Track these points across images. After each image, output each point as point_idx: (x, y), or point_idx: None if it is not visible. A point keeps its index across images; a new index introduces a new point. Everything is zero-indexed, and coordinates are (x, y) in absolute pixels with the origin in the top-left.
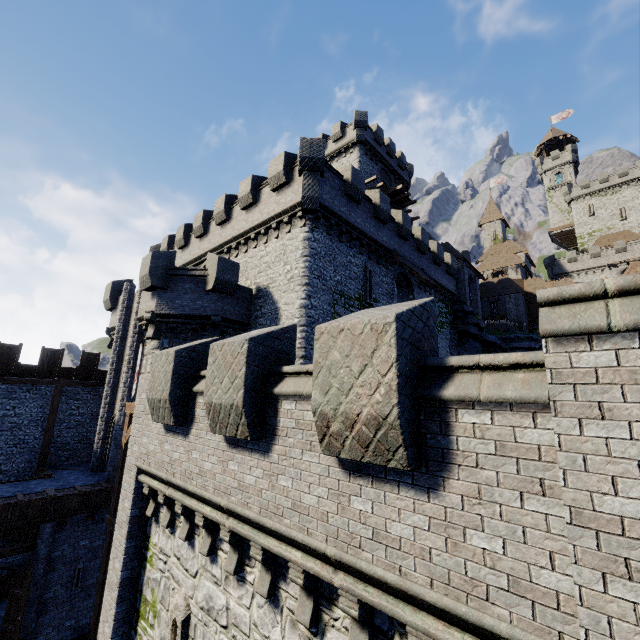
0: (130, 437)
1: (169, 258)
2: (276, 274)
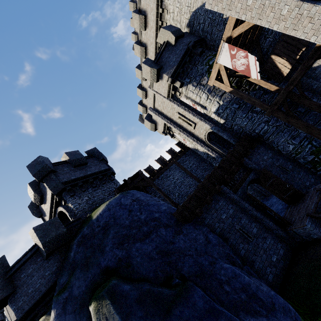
0: (239, 16)
1: (149, 60)
2: (187, 2)
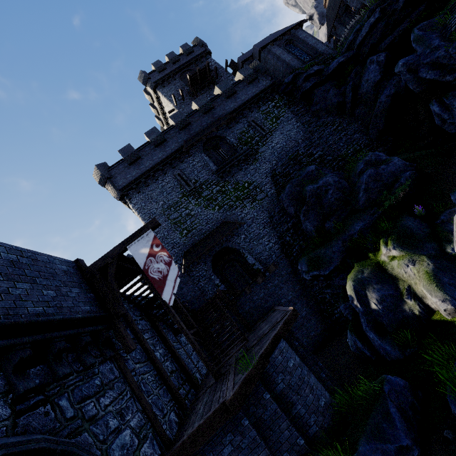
0: None
1: None
2: None
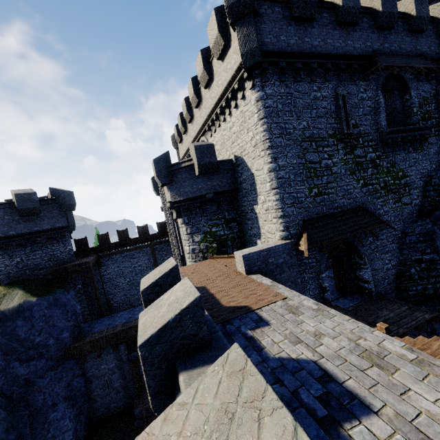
0: None
1: (165, 159)
2: (244, 142)
